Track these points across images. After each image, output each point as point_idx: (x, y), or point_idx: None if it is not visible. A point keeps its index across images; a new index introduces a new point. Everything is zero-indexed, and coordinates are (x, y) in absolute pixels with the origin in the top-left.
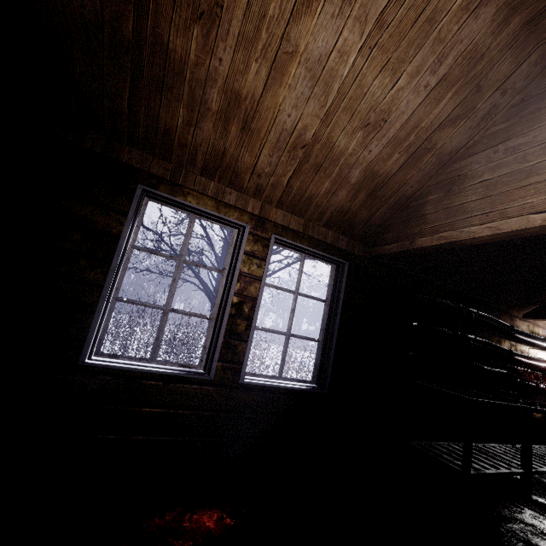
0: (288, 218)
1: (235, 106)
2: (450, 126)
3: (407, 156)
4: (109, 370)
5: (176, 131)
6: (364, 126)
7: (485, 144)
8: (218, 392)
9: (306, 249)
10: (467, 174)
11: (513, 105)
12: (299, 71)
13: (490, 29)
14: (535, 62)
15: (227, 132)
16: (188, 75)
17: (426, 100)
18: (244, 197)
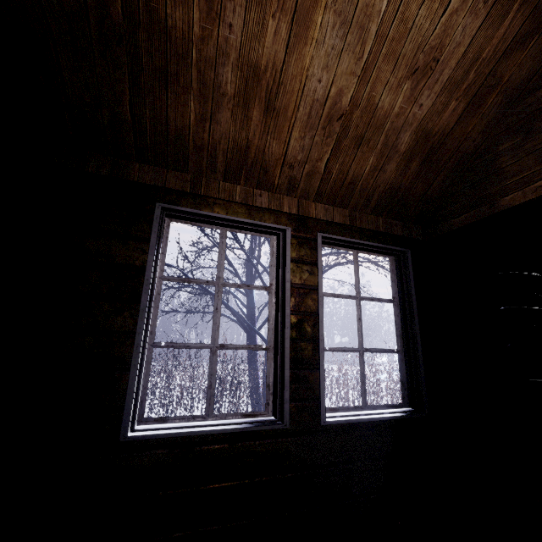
0: (331, 212)
1: (254, 83)
2: (518, 49)
3: (466, 102)
4: (159, 441)
5: (189, 132)
6: (411, 74)
7: None
8: (298, 442)
9: (359, 243)
10: None
11: None
12: (326, 18)
13: None
14: None
15: (248, 119)
16: (194, 56)
17: (487, 20)
18: (276, 197)
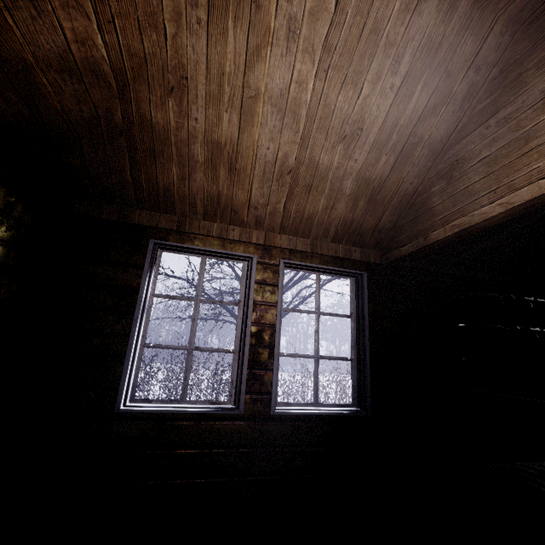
0: (294, 241)
1: (218, 153)
2: (431, 116)
3: (395, 155)
4: (143, 415)
5: (174, 187)
6: (342, 139)
7: (475, 123)
8: (251, 426)
9: (318, 267)
10: (465, 156)
11: (493, 78)
12: (265, 109)
13: (438, 19)
14: (500, 33)
15: (217, 177)
16: (172, 139)
17: (397, 99)
18: (247, 230)
